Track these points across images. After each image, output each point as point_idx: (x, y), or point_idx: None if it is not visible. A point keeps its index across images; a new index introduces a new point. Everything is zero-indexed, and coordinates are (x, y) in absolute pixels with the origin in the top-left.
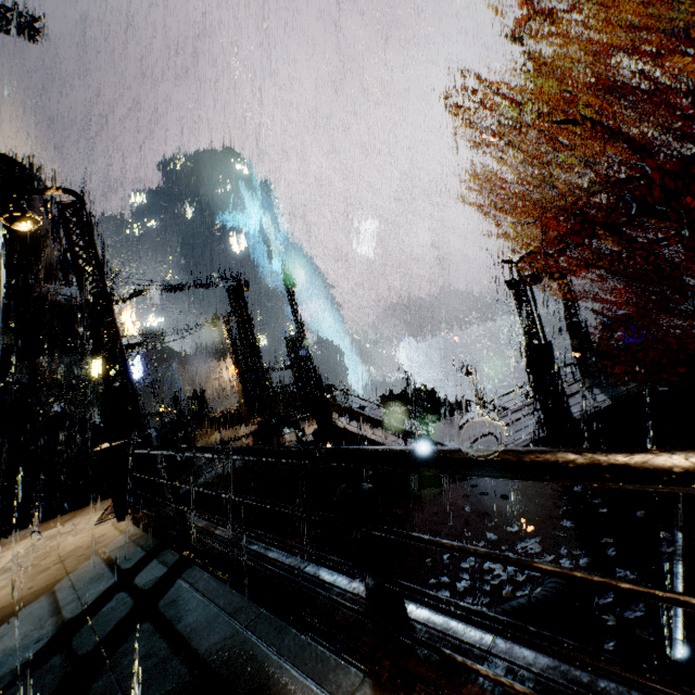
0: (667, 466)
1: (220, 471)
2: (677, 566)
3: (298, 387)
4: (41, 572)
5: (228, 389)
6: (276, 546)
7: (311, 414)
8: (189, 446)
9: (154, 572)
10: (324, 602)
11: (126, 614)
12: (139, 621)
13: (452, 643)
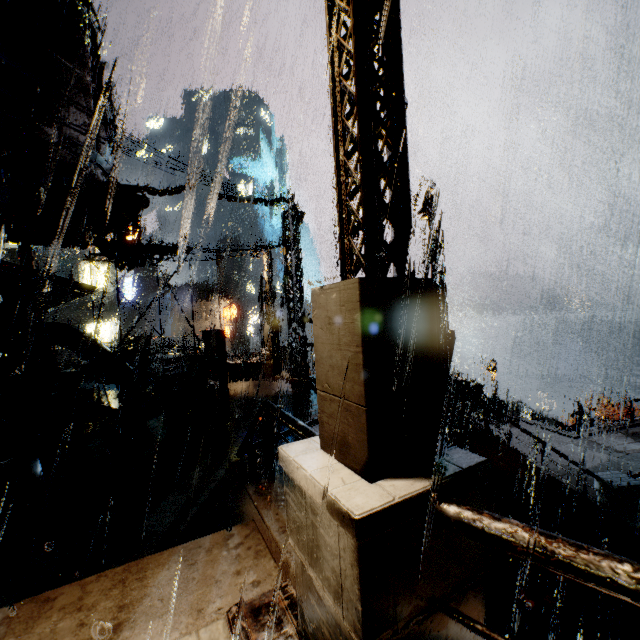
0: None
1: None
2: None
3: None
4: None
5: None
6: None
7: None
8: None
9: None
10: None
11: None
12: None
13: None
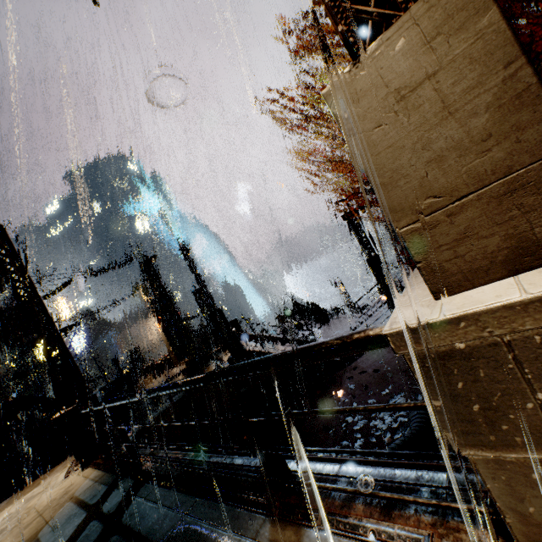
0: (374, 335)
1: (162, 409)
2: None
3: (210, 327)
4: (25, 528)
5: (158, 342)
6: (204, 452)
7: (223, 346)
8: (124, 396)
9: (116, 499)
10: (237, 479)
11: (98, 535)
12: (109, 537)
13: (317, 477)
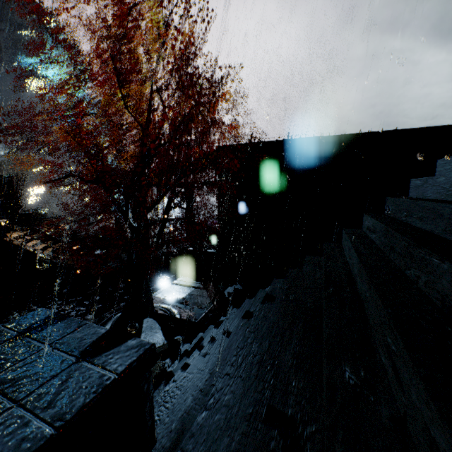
0: None
1: None
2: (106, 314)
3: (3, 210)
4: None
5: None
6: None
7: None
8: None
9: None
10: None
11: None
12: None
13: None
